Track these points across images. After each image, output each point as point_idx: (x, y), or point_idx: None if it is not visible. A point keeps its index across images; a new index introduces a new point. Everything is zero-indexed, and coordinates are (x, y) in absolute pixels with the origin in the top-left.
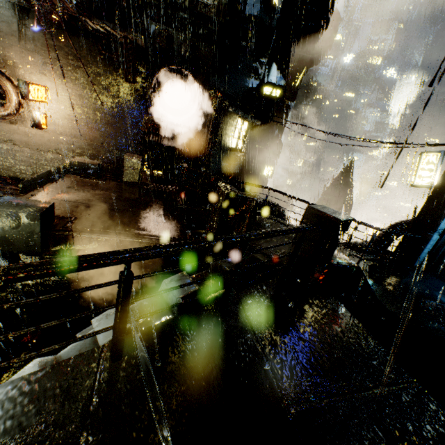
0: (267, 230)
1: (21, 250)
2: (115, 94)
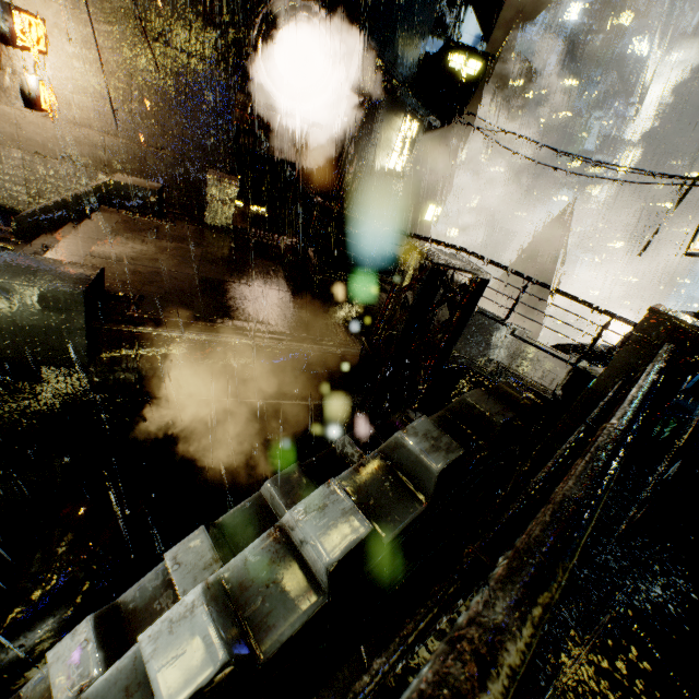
0: (652, 376)
1: (49, 360)
2: (182, 46)
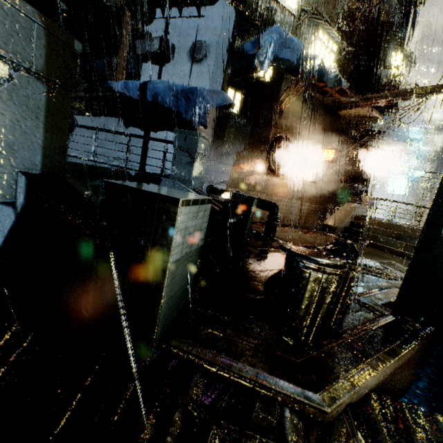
0: None
1: None
2: None
